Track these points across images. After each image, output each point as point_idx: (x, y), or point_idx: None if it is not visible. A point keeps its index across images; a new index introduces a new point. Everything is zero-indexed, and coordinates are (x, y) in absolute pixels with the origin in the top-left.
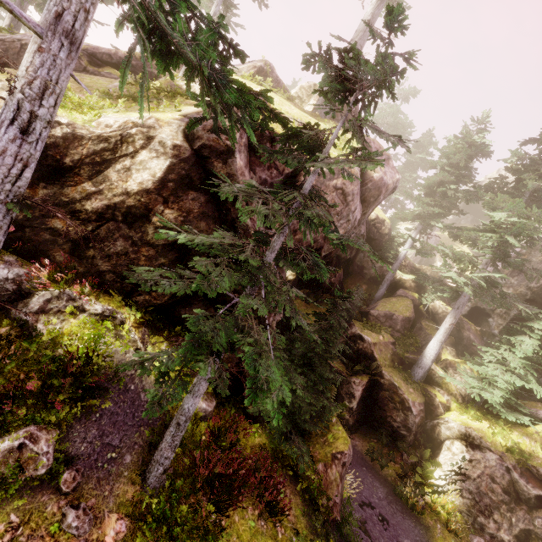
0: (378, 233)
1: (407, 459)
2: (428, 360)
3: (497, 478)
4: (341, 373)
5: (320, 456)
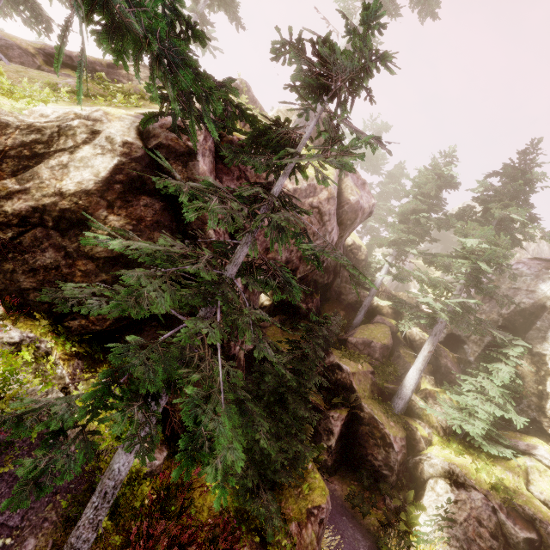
0: (355, 258)
1: (390, 503)
2: (408, 390)
3: (484, 521)
4: (319, 406)
5: (293, 514)
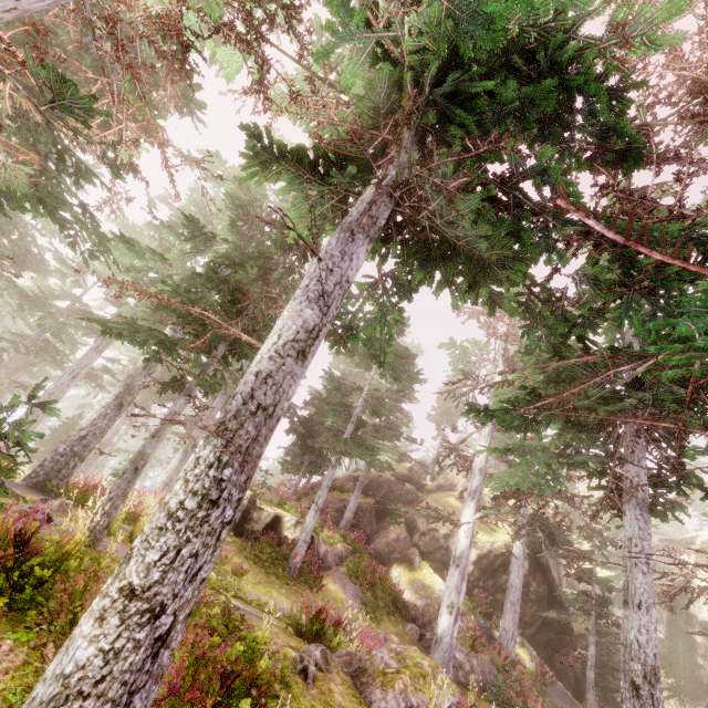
0: None
1: None
2: None
3: None
4: None
5: None
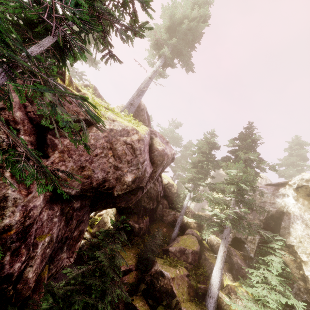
0: (170, 192)
1: None
2: (215, 288)
3: None
4: None
5: None
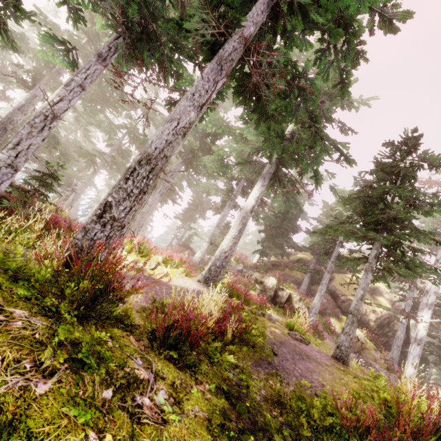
0: None
1: None
2: None
3: None
4: None
5: None
